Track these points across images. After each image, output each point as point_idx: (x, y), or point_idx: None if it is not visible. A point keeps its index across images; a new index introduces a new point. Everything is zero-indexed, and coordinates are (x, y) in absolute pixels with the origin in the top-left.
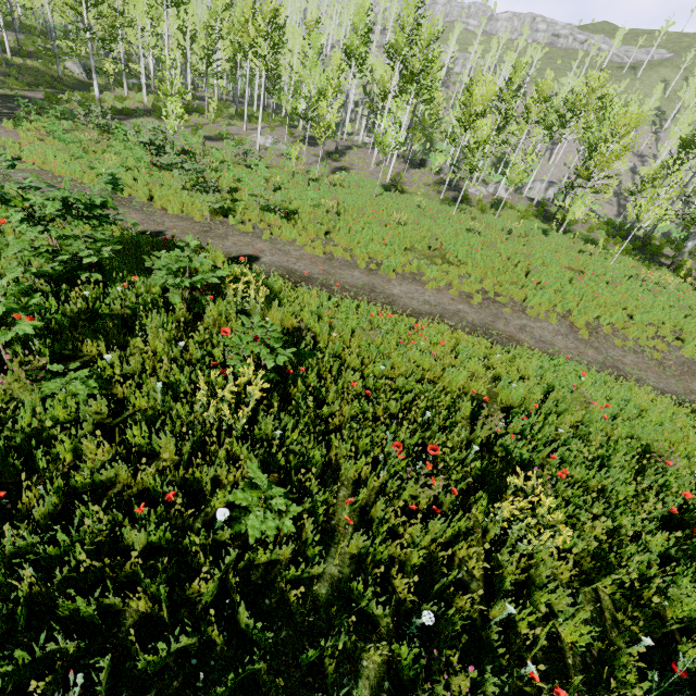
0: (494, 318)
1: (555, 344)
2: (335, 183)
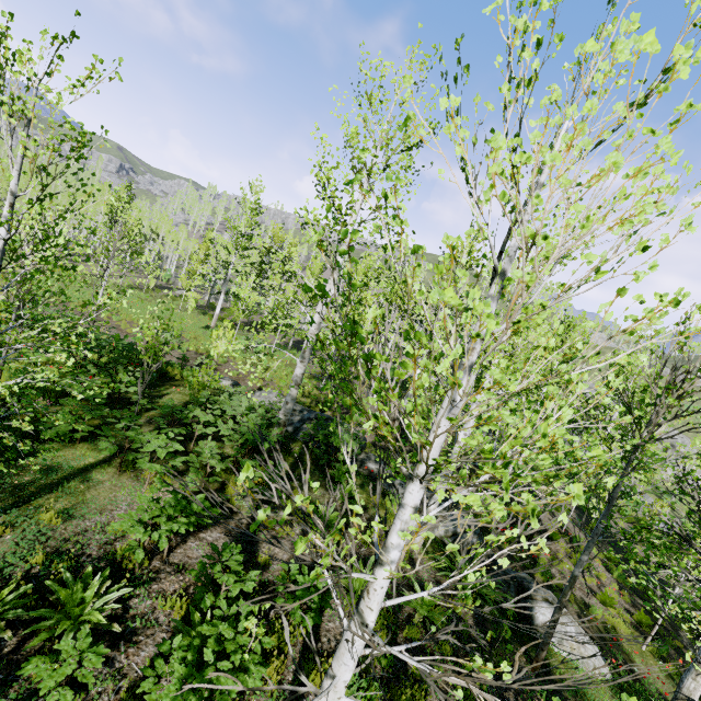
0: None
1: None
2: None
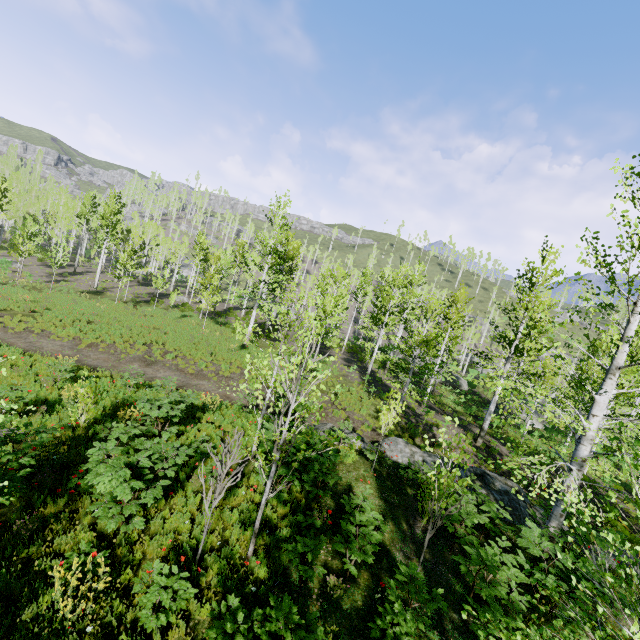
0: (15, 337)
1: (44, 348)
2: (3, 280)
